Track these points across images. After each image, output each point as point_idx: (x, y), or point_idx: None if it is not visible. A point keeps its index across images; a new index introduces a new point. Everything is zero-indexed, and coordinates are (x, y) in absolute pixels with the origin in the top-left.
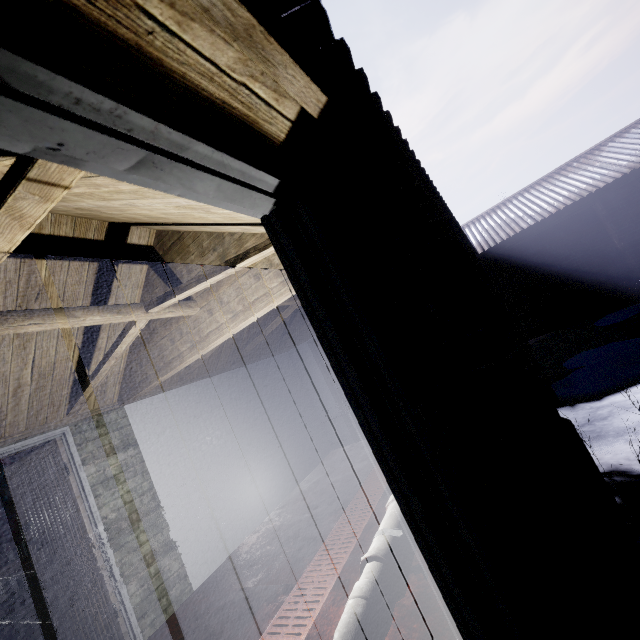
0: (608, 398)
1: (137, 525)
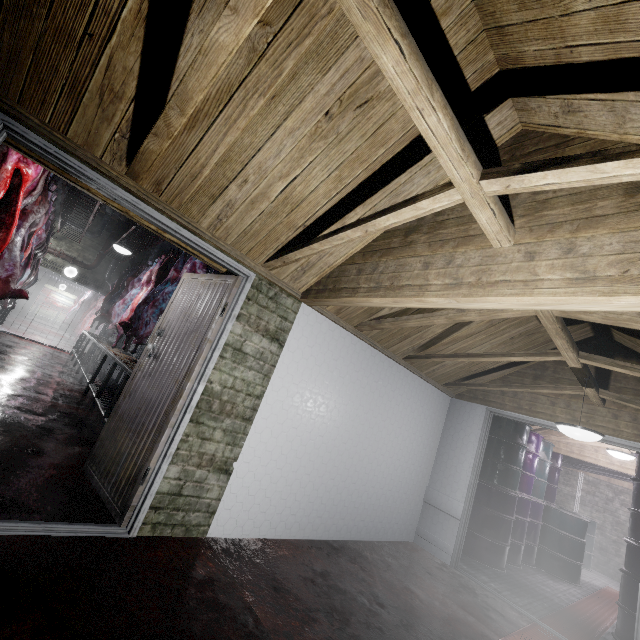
0: None
1: (223, 417)
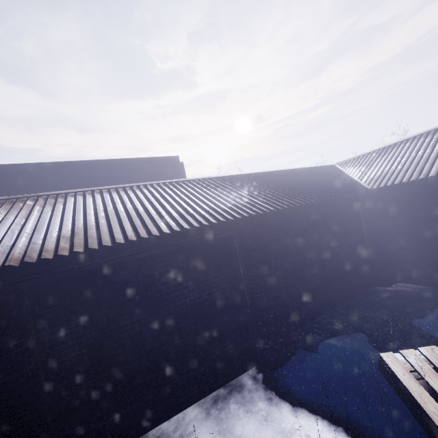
0: (286, 398)
1: None
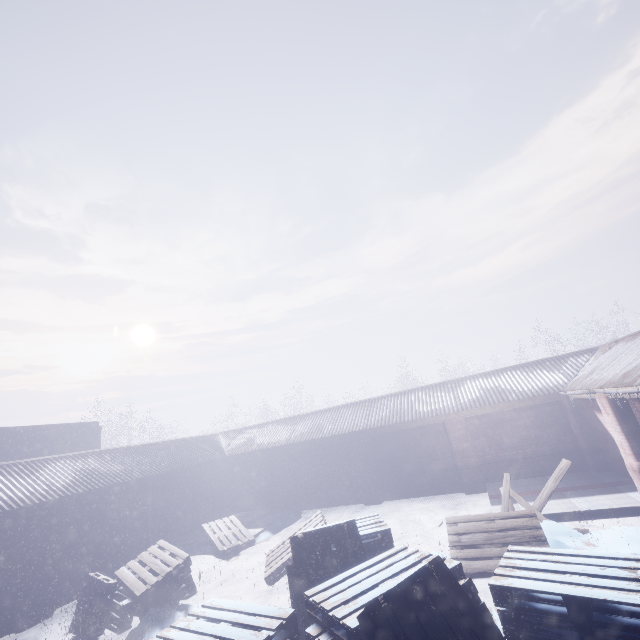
0: None
1: None
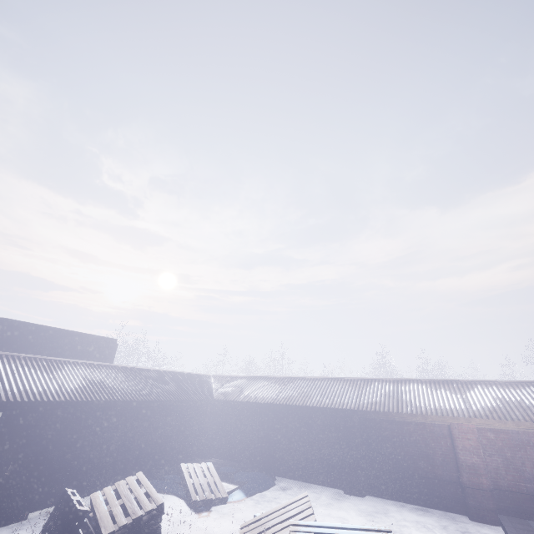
0: None
1: None
